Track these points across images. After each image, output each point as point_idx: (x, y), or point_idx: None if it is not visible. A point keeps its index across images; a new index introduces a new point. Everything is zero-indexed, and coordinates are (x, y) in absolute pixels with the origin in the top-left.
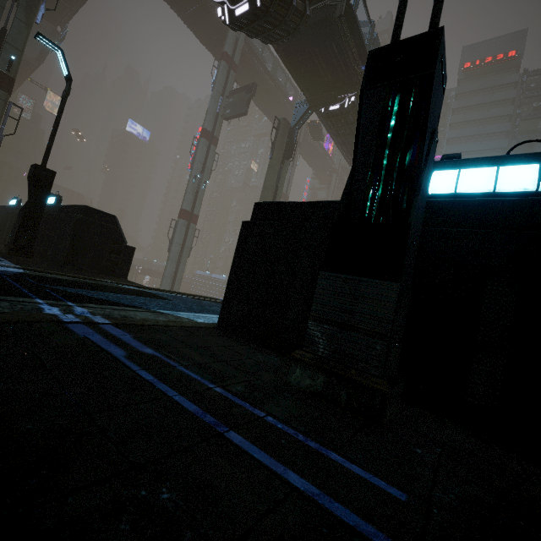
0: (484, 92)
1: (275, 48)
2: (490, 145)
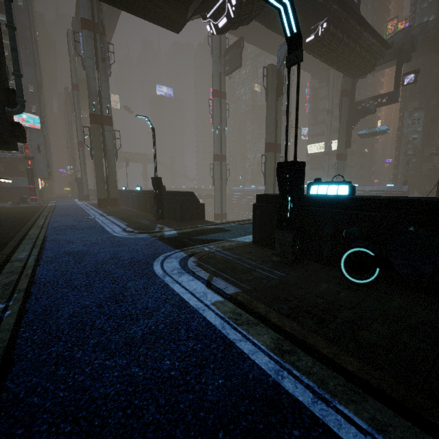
0: None
1: None
2: None
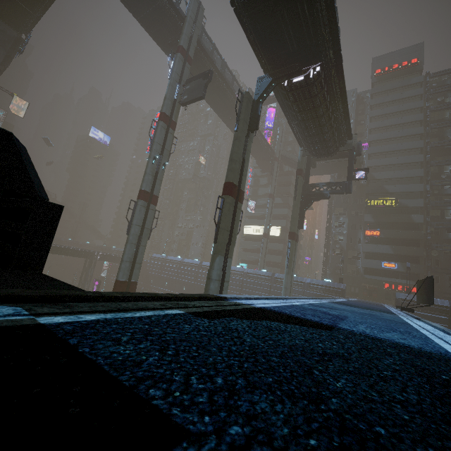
0: (396, 91)
1: (238, 18)
2: (408, 132)
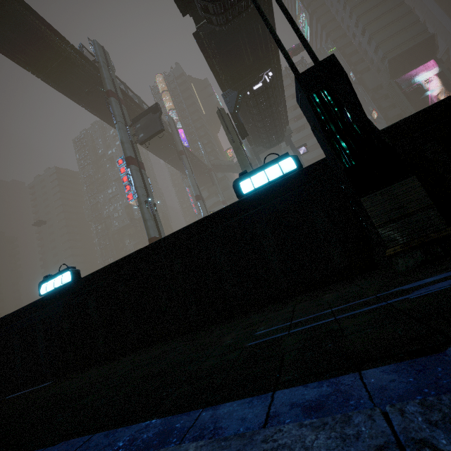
0: None
1: (200, 47)
2: (297, 112)
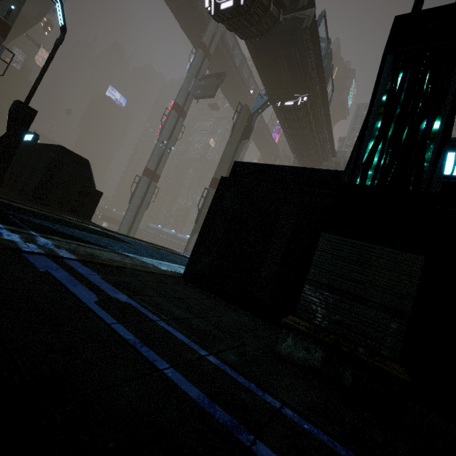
0: None
1: (247, 45)
2: None
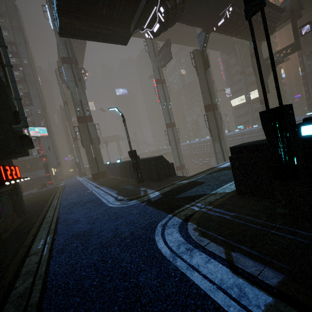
0: None
1: None
2: None
